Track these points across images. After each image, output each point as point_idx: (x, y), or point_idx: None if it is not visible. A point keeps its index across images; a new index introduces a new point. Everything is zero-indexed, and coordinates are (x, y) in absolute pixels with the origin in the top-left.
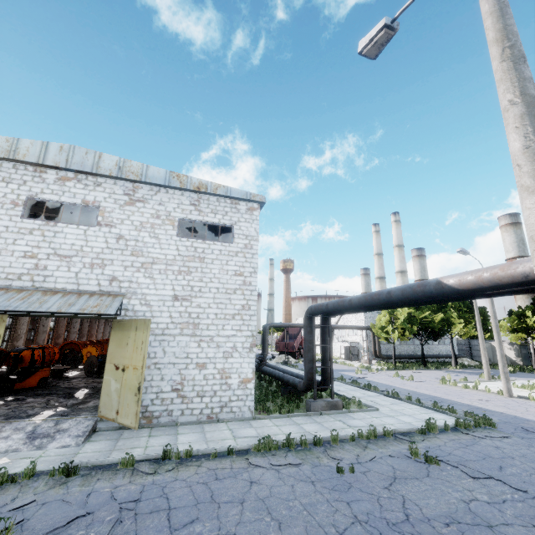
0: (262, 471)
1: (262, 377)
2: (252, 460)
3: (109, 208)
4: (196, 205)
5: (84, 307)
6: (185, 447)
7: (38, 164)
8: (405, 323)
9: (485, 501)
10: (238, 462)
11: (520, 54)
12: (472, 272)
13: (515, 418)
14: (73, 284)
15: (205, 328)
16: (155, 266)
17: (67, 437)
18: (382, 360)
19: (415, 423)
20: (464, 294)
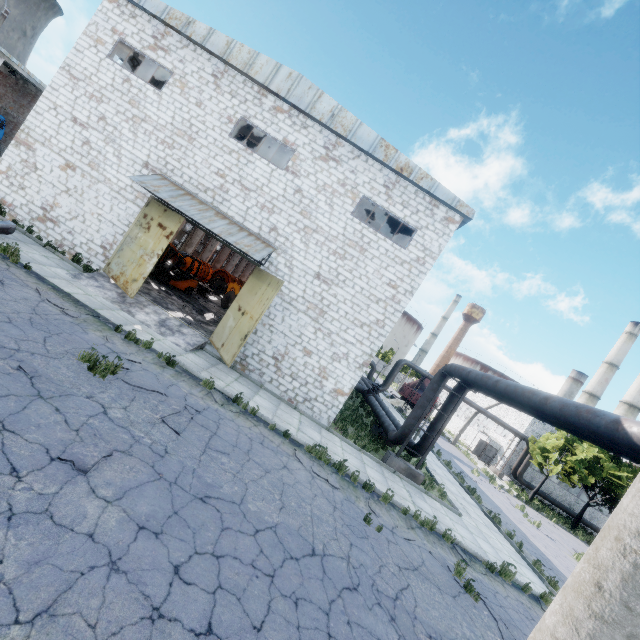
0: (300, 467)
1: (365, 405)
2: (298, 453)
3: (303, 156)
4: (388, 188)
5: (238, 241)
6: (255, 406)
7: (264, 86)
8: (580, 465)
9: None
10: (287, 447)
11: None
12: None
13: None
14: (241, 217)
15: (329, 320)
16: (316, 235)
17: (182, 339)
18: (518, 484)
19: (491, 556)
20: None
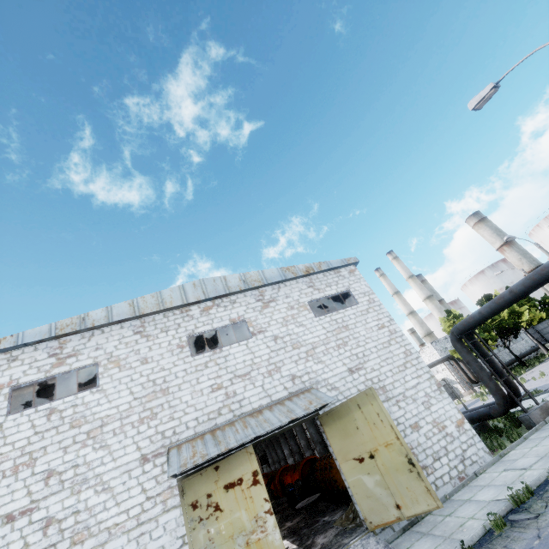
0: None
1: None
2: None
3: (252, 317)
4: (312, 286)
5: (303, 407)
6: (508, 494)
7: (183, 305)
8: (481, 334)
9: None
10: None
11: None
12: None
13: None
14: (265, 398)
15: (391, 387)
16: (317, 350)
17: None
18: (480, 385)
19: None
20: None
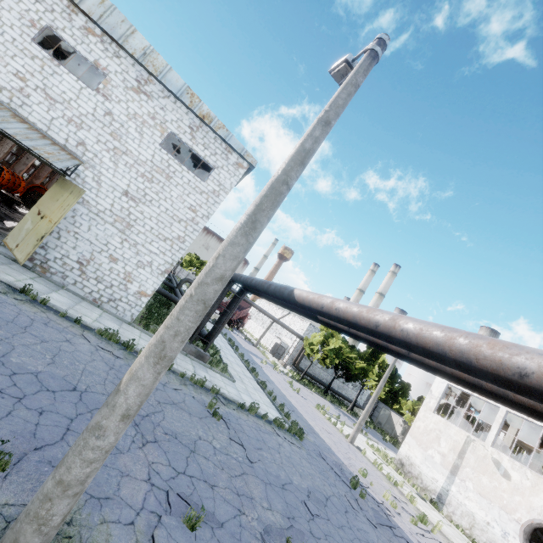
0: (85, 342)
1: None
2: (87, 333)
3: (114, 82)
4: (193, 130)
5: (38, 147)
6: (48, 298)
7: (74, 2)
8: (331, 352)
9: (214, 446)
10: (76, 329)
11: (325, 119)
12: (309, 292)
13: (328, 448)
14: (45, 125)
15: (136, 232)
16: (125, 157)
17: None
18: (297, 371)
19: (247, 402)
20: (298, 307)
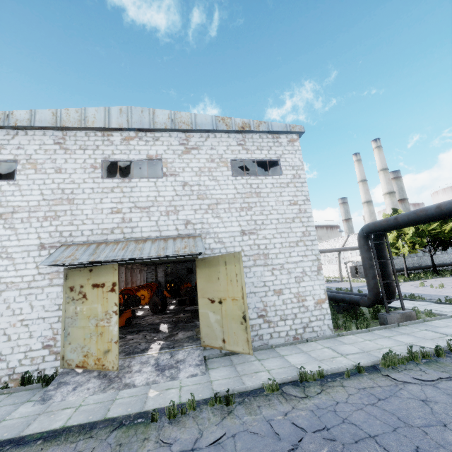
0: (418, 388)
1: None
2: (393, 376)
3: (169, 159)
4: (242, 144)
5: (176, 249)
6: (307, 368)
7: (105, 128)
8: (413, 237)
9: None
10: (379, 380)
11: None
12: None
13: None
14: (156, 232)
15: (274, 257)
16: (220, 206)
17: (189, 367)
18: None
19: None
20: None
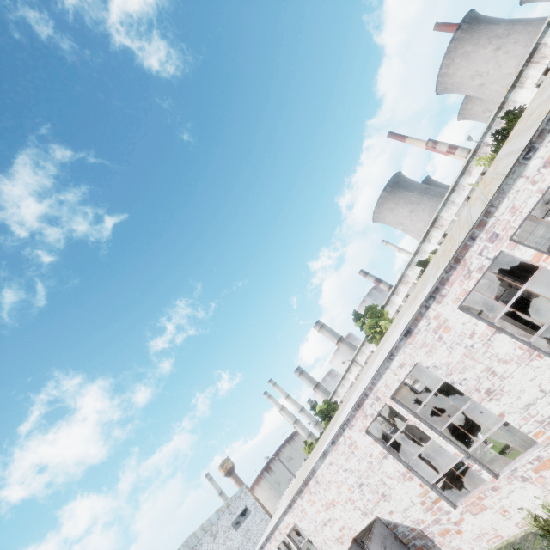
0: None
1: None
2: None
3: (211, 548)
4: (231, 513)
5: None
6: None
7: None
8: None
9: None
10: None
11: (290, 471)
12: None
13: None
14: None
15: None
16: (240, 549)
17: None
18: None
19: None
20: None
